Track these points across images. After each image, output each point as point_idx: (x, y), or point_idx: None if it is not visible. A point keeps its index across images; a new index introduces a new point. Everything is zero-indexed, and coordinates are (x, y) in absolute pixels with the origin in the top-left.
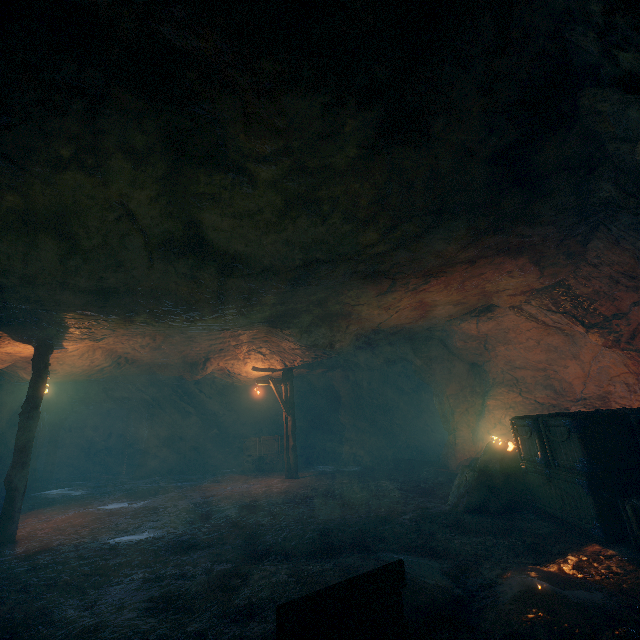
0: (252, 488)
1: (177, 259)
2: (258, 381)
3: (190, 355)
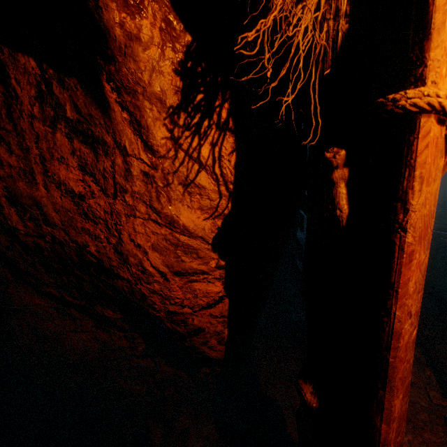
0: None
1: None
2: None
3: None
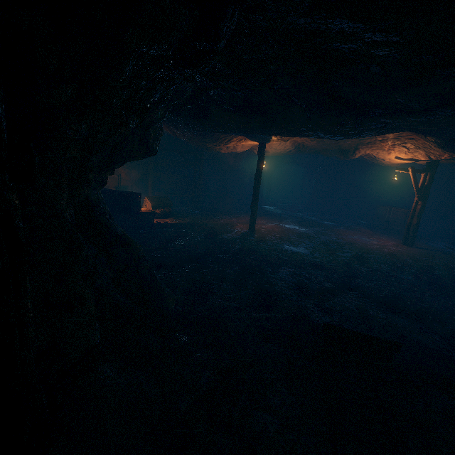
0: (370, 243)
1: (325, 111)
2: (397, 169)
3: (343, 145)
